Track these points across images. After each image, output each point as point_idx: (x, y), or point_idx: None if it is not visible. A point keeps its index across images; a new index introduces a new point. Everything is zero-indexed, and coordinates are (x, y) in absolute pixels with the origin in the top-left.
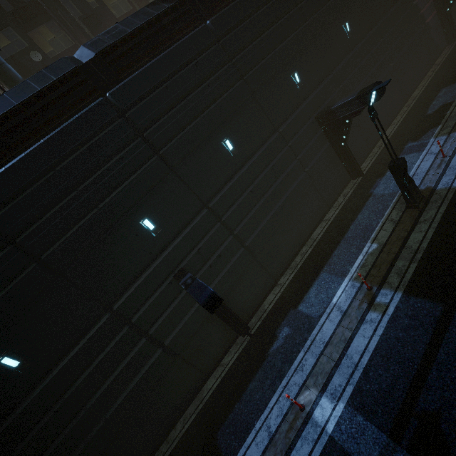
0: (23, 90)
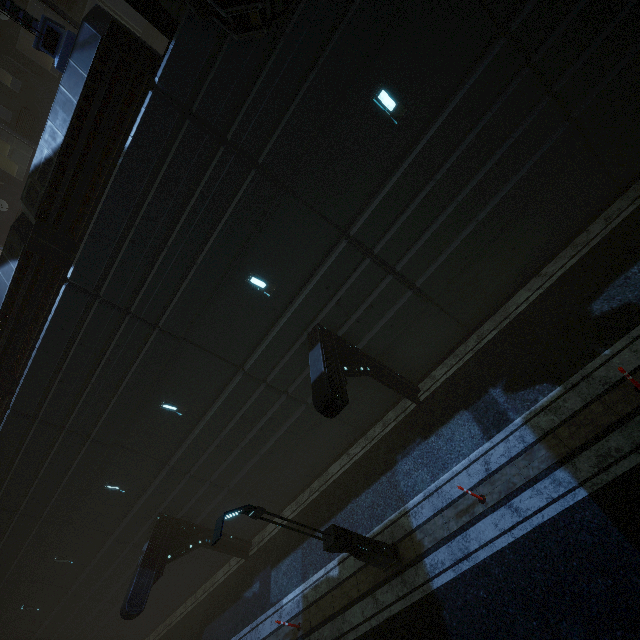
0: None
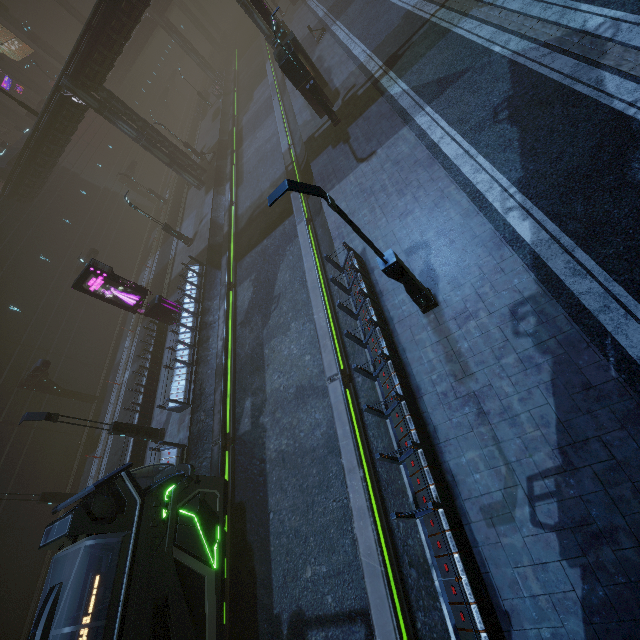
0: None
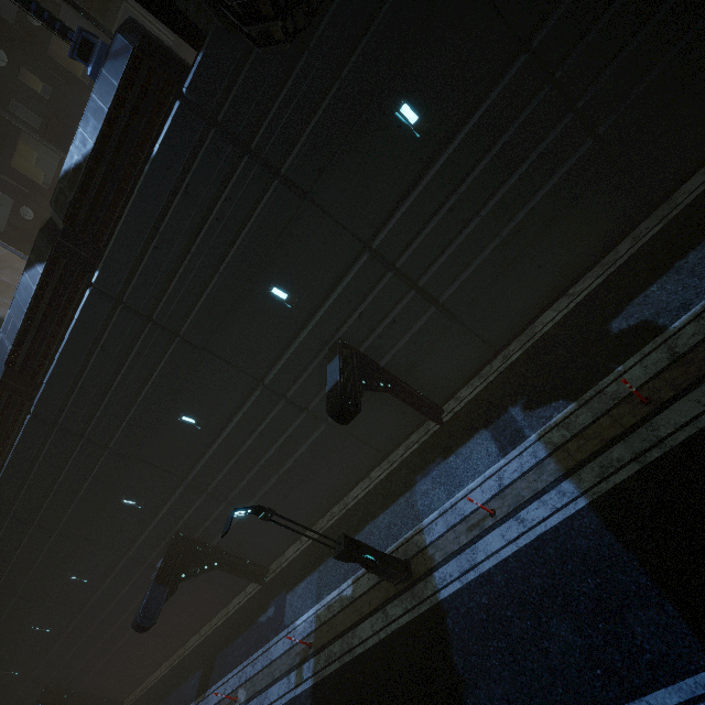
0: None
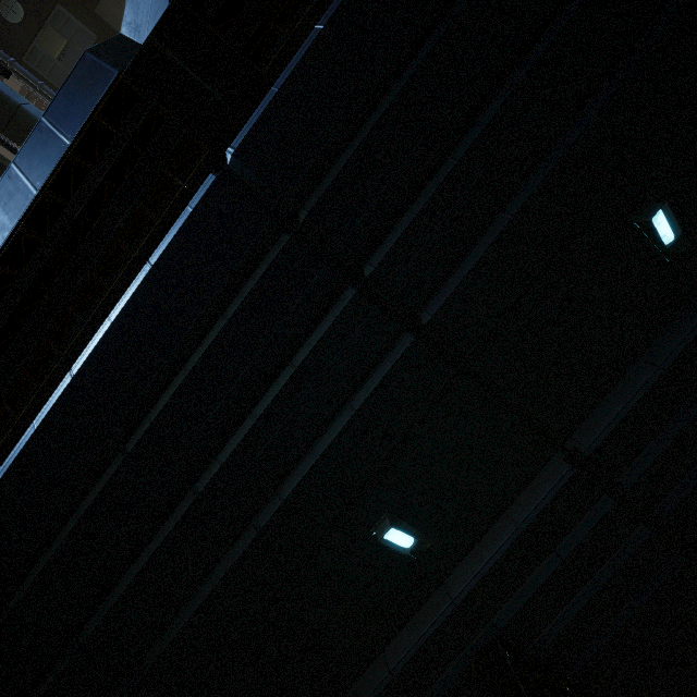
0: (3, 205)
